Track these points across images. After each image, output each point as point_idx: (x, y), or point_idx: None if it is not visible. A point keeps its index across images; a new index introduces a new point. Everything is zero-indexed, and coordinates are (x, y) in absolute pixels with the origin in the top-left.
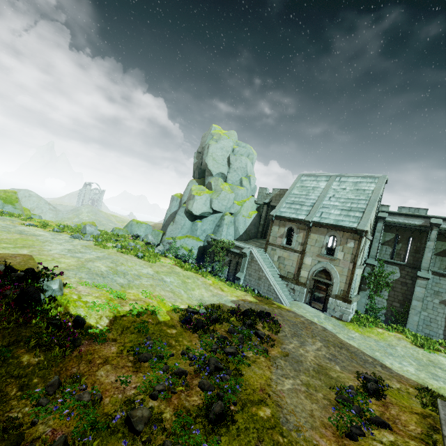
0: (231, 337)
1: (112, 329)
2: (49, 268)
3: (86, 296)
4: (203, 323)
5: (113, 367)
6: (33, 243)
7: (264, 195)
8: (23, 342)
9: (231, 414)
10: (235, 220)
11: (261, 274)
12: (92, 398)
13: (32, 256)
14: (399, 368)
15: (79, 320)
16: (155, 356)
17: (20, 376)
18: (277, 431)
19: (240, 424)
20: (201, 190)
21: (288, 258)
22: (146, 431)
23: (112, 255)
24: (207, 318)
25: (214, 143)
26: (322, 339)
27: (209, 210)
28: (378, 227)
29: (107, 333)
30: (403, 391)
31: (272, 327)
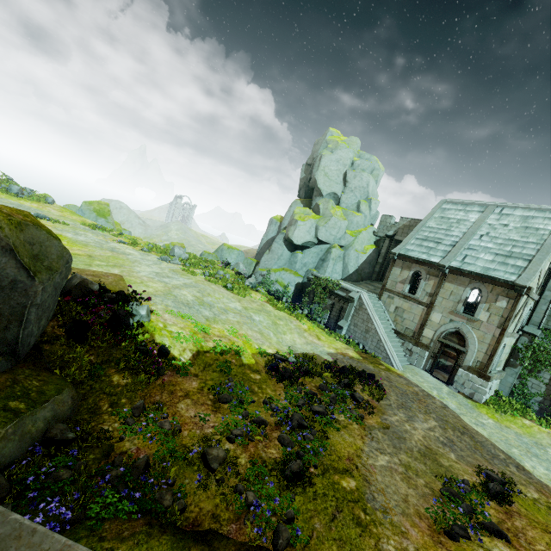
0: (322, 395)
1: (194, 364)
2: (138, 292)
3: (171, 326)
4: (290, 373)
5: (194, 402)
6: (124, 263)
7: (387, 225)
8: (114, 363)
9: (309, 476)
10: (345, 255)
11: (370, 326)
12: (172, 428)
13: (122, 276)
14: (544, 475)
15: (163, 350)
16: (235, 399)
17: (111, 394)
18: (359, 506)
19: (318, 488)
20: (306, 214)
21: (409, 310)
22: (220, 471)
23: (199, 283)
24: (296, 368)
25: (328, 154)
26: (438, 418)
27: (313, 239)
28: (550, 283)
29: (190, 367)
30: (542, 504)
31: (375, 392)
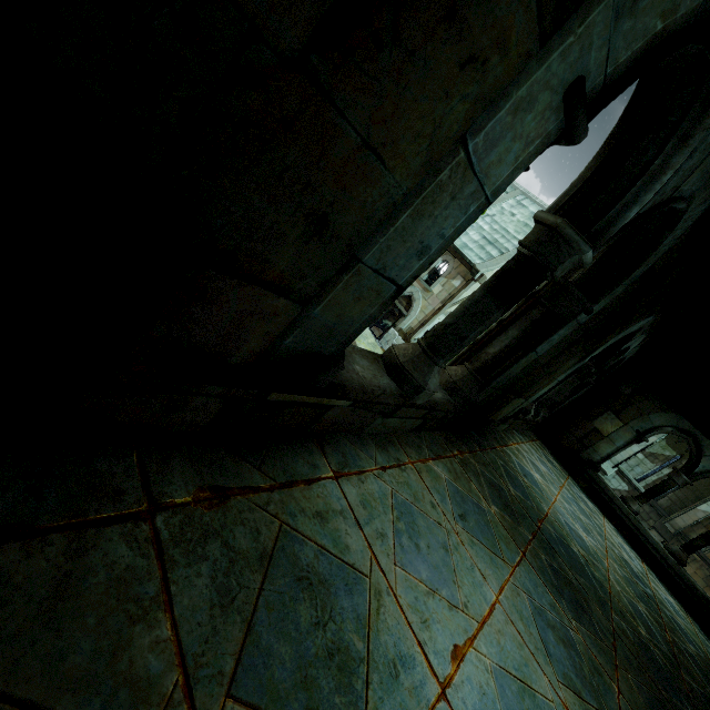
0: None
1: None
2: None
3: None
4: None
5: None
6: None
7: None
8: None
9: None
10: None
11: None
12: None
13: None
14: None
15: None
16: None
17: None
18: None
19: None
20: None
21: None
22: None
23: None
24: None
25: None
26: None
27: None
28: None
29: None
30: None
31: None
